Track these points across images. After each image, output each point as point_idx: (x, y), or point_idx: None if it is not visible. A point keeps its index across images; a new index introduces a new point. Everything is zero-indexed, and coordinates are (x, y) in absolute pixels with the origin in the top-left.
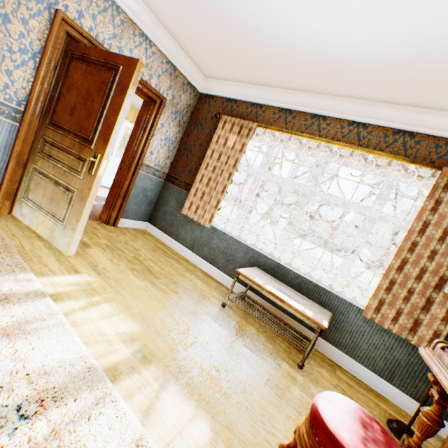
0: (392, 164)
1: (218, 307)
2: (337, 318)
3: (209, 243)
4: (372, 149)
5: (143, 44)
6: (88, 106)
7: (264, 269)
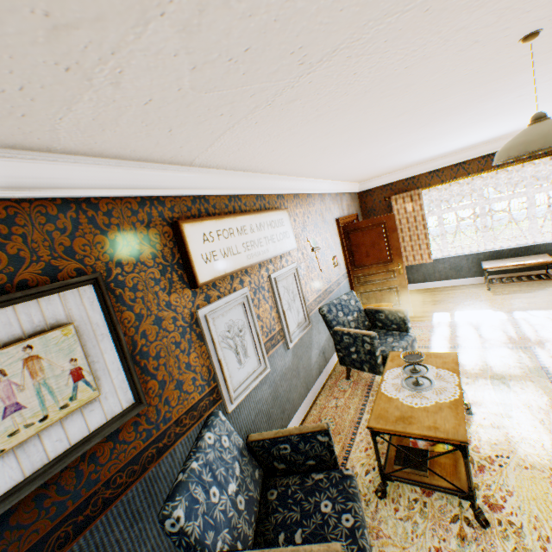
0: (523, 165)
1: (487, 292)
2: (549, 254)
3: (436, 270)
4: (506, 163)
5: (344, 198)
6: (376, 248)
7: (485, 260)
